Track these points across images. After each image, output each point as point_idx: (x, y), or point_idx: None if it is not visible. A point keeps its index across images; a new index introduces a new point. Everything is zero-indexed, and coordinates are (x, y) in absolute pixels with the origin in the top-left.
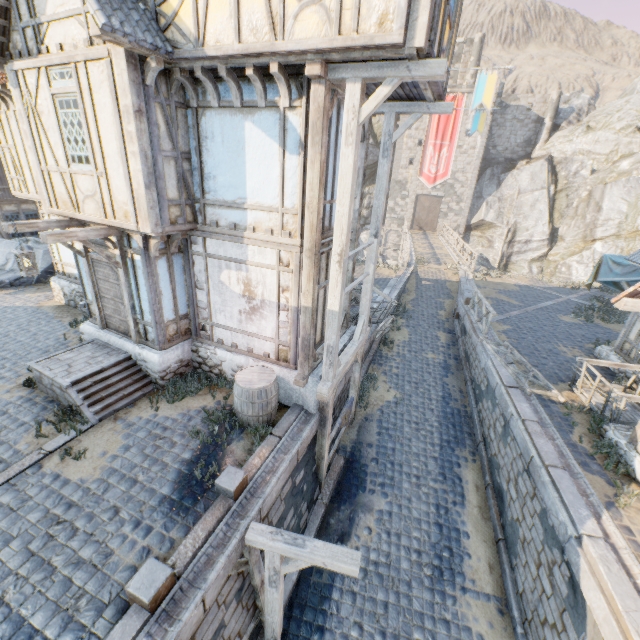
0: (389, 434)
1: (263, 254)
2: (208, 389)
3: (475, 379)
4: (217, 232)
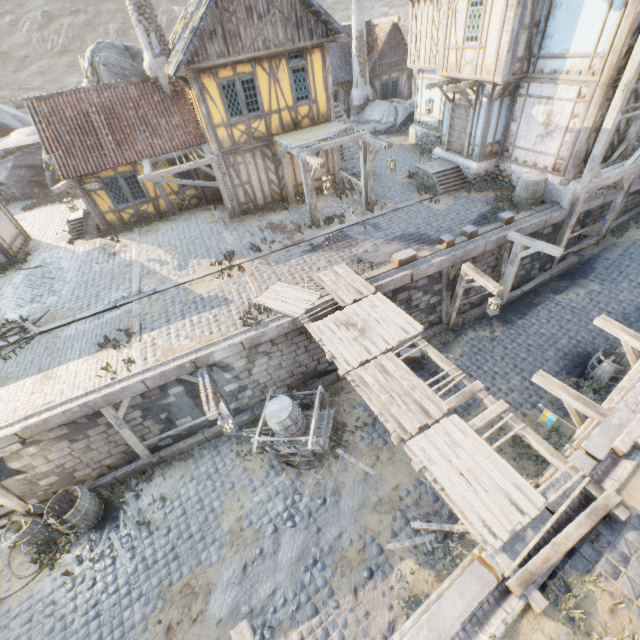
0: (630, 257)
1: (567, 91)
2: (498, 190)
3: None
4: (540, 78)
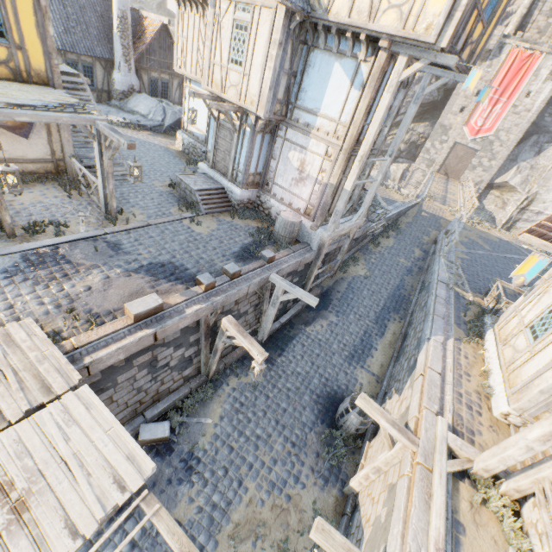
0: (353, 291)
1: (318, 146)
2: (259, 220)
3: (425, 280)
4: (296, 126)
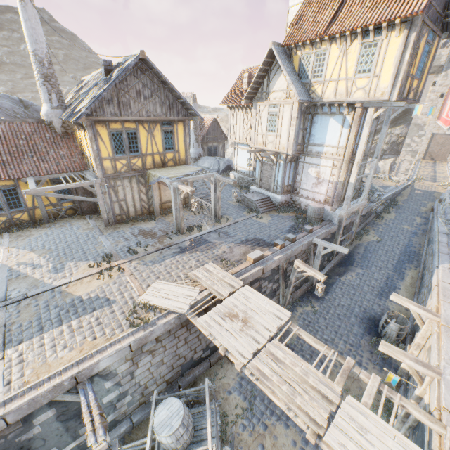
0: (369, 251)
1: (327, 162)
2: (294, 212)
3: (429, 237)
4: (310, 154)
